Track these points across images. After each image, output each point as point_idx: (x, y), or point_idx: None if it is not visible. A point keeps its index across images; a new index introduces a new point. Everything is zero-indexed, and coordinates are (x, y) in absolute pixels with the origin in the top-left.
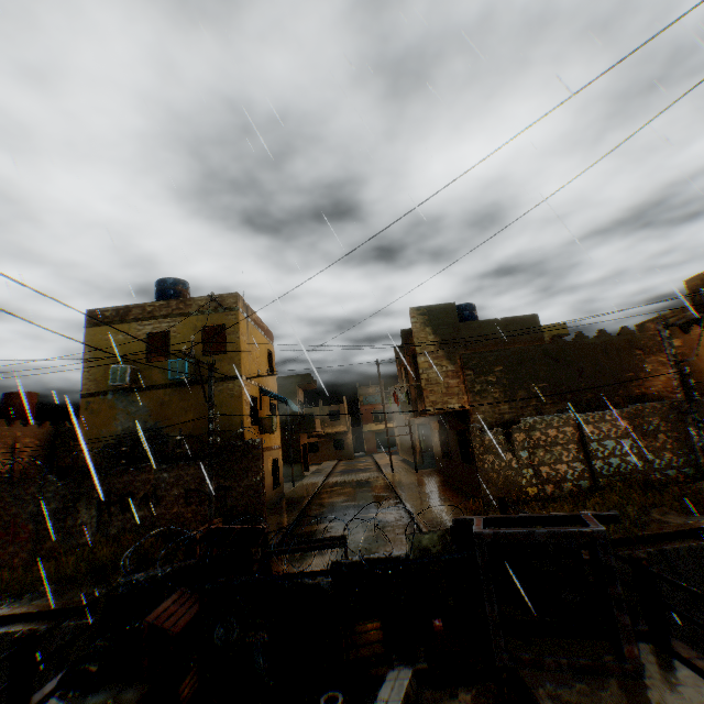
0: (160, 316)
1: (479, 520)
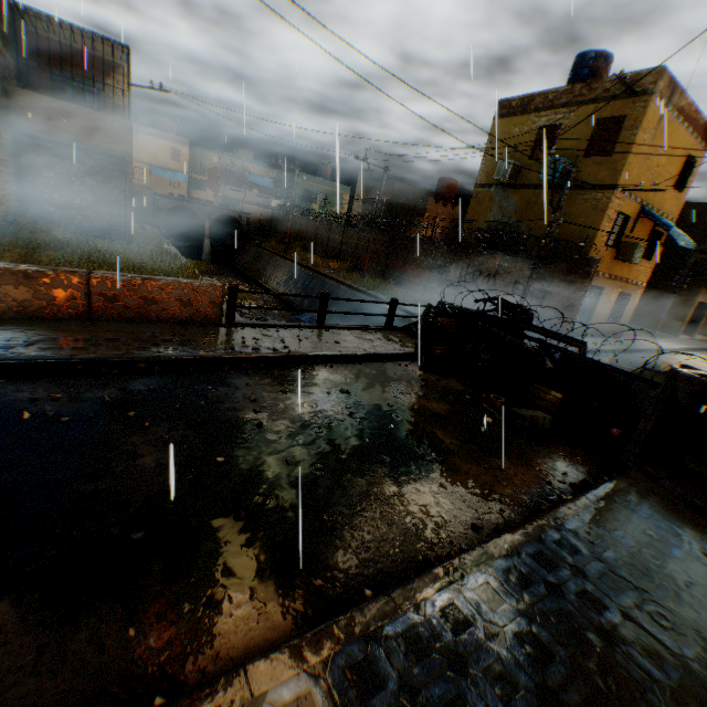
0: (557, 106)
1: (702, 373)
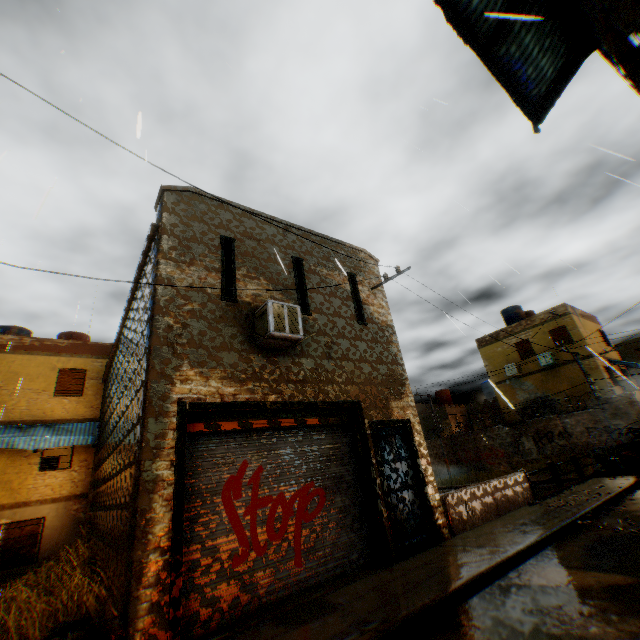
0: (516, 332)
1: None
